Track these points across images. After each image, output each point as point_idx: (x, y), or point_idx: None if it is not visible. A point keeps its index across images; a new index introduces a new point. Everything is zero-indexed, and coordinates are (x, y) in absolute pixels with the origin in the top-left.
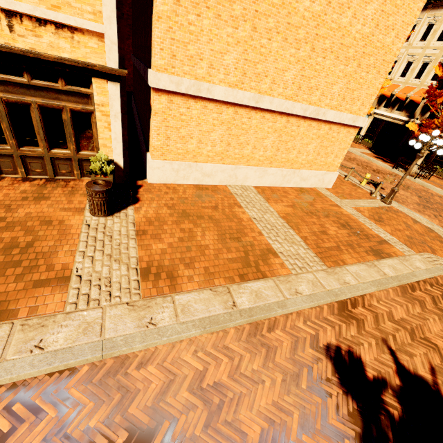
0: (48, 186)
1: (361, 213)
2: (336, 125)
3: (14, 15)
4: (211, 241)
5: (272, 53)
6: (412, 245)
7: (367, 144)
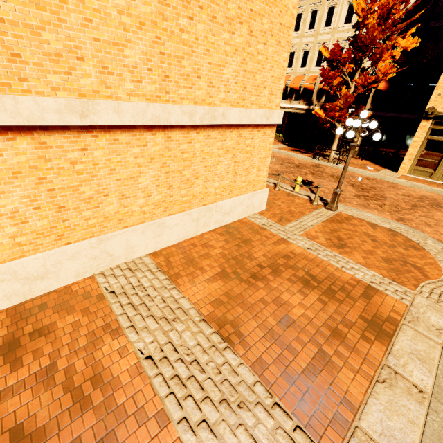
0: None
1: (316, 240)
2: (246, 128)
3: None
4: None
5: (70, 5)
6: (399, 275)
7: (279, 138)
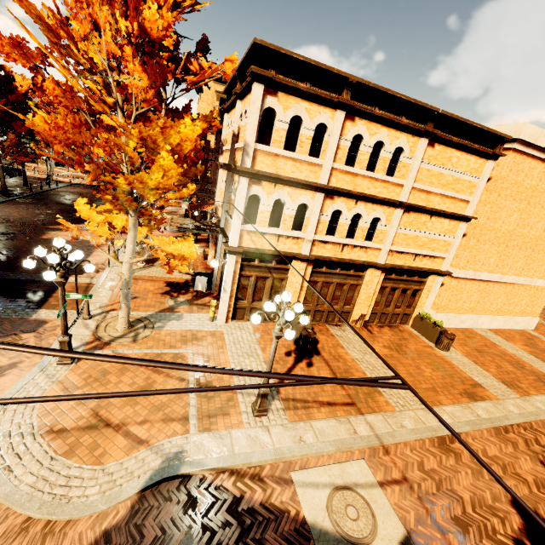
0: (395, 331)
1: None
2: (540, 287)
3: (417, 255)
4: (511, 368)
5: (512, 255)
6: None
7: None
